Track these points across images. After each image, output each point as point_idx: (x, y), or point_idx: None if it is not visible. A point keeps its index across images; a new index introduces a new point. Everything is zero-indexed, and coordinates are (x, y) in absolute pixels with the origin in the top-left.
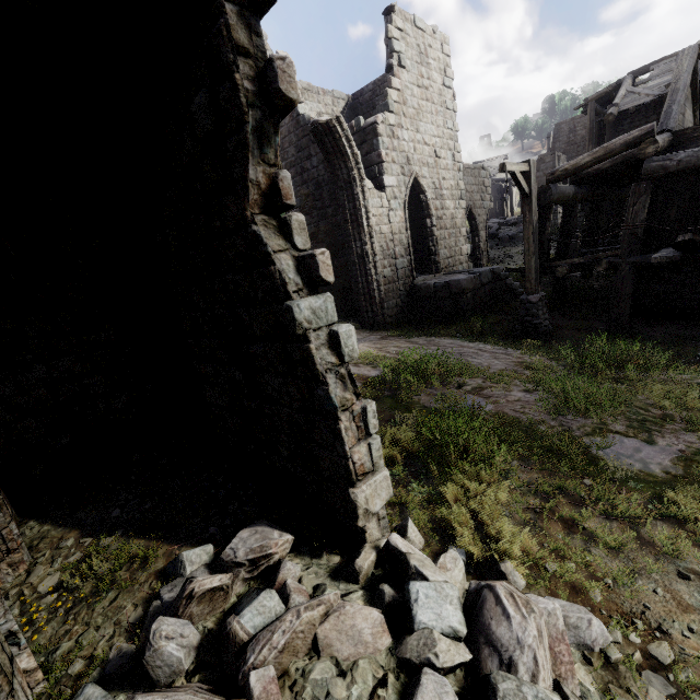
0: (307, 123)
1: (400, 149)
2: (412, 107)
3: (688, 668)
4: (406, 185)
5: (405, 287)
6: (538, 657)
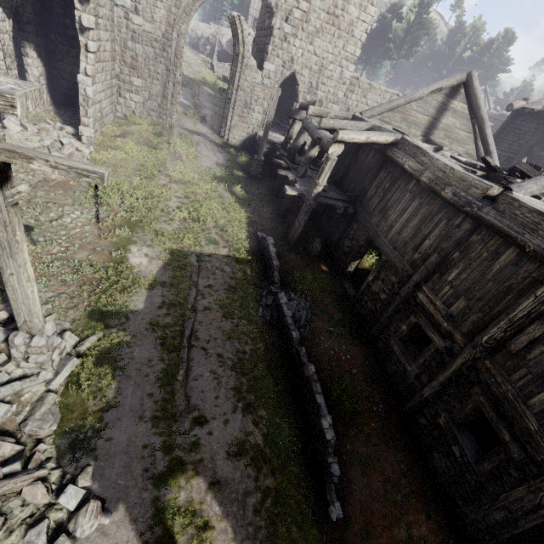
0: (267, 6)
1: (288, 50)
2: (314, 26)
3: None
4: (283, 74)
5: (253, 130)
6: (65, 149)
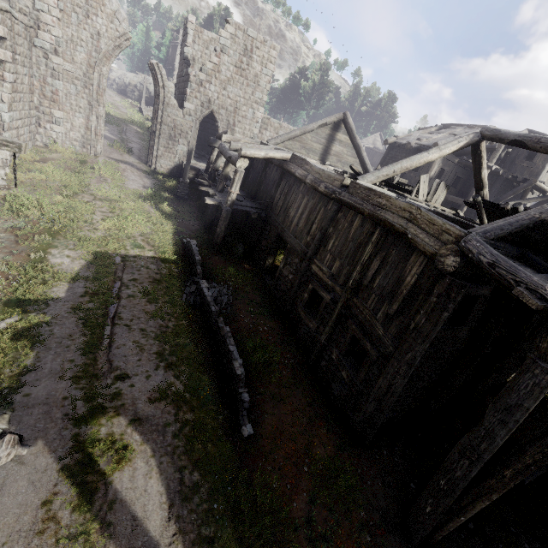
0: (185, 59)
1: (205, 93)
2: (225, 76)
3: (1, 190)
4: (202, 113)
5: (180, 160)
6: None
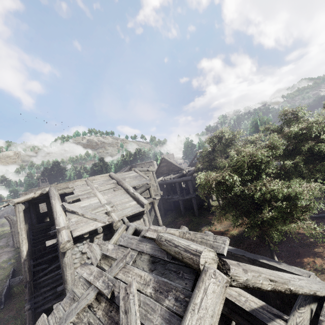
0: None
1: None
2: None
3: None
4: None
5: None
6: None
